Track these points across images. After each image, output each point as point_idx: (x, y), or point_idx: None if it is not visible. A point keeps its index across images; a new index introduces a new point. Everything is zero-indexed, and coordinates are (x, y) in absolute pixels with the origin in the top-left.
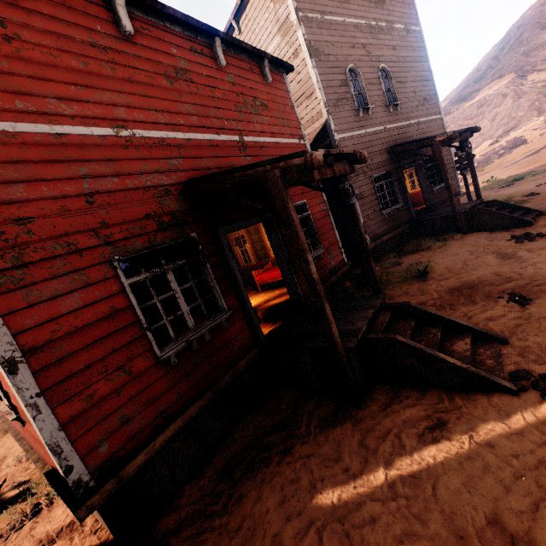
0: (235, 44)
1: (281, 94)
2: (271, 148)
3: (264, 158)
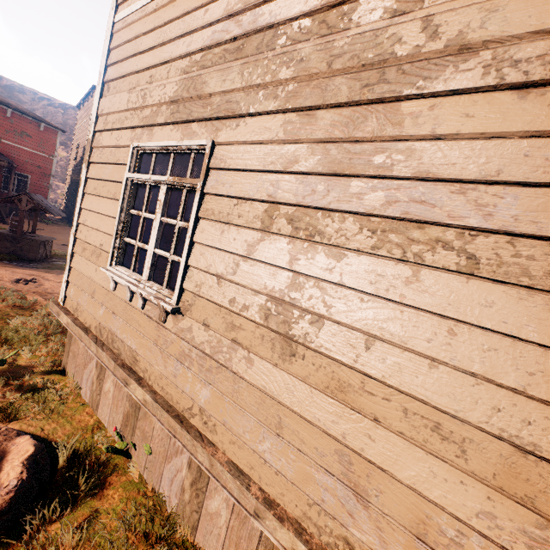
0: (21, 113)
1: (49, 137)
2: (21, 150)
3: (11, 150)
